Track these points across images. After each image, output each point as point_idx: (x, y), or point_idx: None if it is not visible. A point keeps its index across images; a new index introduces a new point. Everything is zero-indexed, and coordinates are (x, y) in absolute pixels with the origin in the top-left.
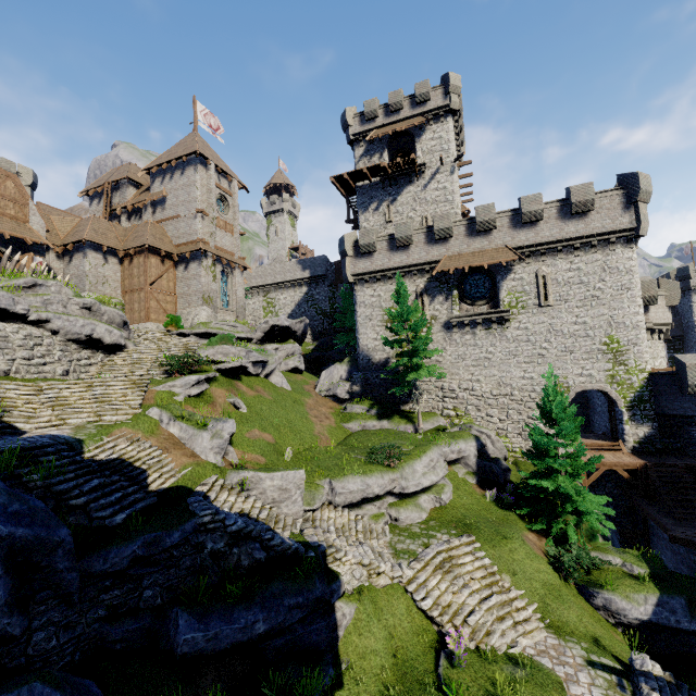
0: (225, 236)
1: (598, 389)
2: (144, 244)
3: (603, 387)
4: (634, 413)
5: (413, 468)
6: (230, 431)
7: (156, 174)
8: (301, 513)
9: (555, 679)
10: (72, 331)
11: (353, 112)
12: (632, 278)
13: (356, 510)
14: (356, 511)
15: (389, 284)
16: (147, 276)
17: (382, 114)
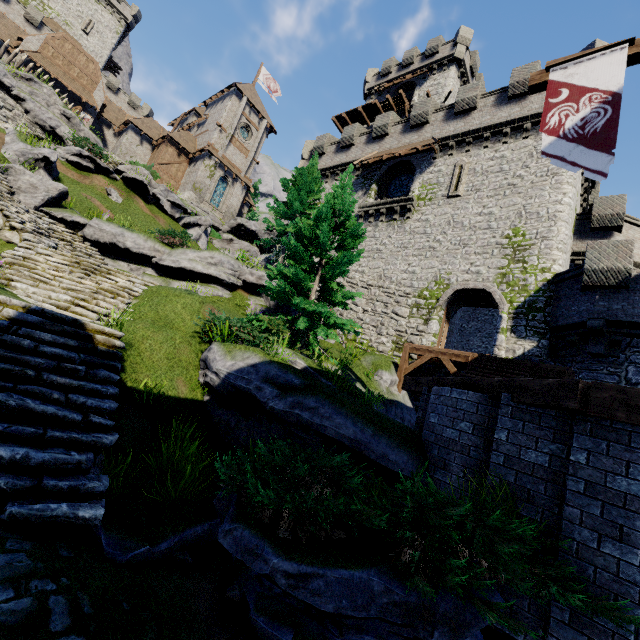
0: (238, 155)
1: (487, 295)
2: (166, 134)
3: (487, 286)
4: (518, 323)
5: (185, 251)
6: (43, 153)
7: (209, 106)
8: (32, 206)
9: None
10: (40, 117)
11: (375, 73)
12: None
13: (108, 260)
14: (107, 260)
15: (325, 182)
16: (159, 157)
17: (395, 70)
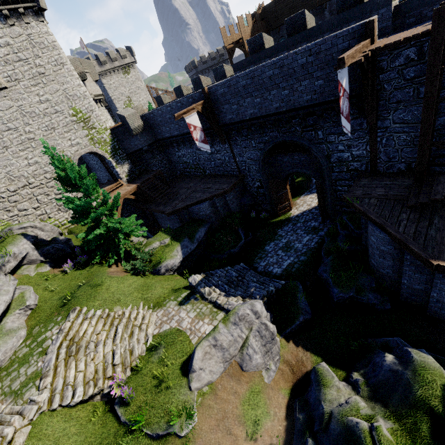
0: None
1: (89, 152)
2: None
3: (91, 149)
4: (117, 159)
5: None
6: None
7: None
8: None
9: (175, 331)
10: None
11: None
12: (60, 53)
13: None
14: None
15: None
16: None
17: None
